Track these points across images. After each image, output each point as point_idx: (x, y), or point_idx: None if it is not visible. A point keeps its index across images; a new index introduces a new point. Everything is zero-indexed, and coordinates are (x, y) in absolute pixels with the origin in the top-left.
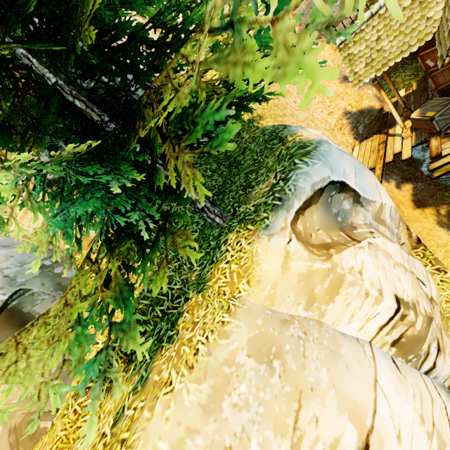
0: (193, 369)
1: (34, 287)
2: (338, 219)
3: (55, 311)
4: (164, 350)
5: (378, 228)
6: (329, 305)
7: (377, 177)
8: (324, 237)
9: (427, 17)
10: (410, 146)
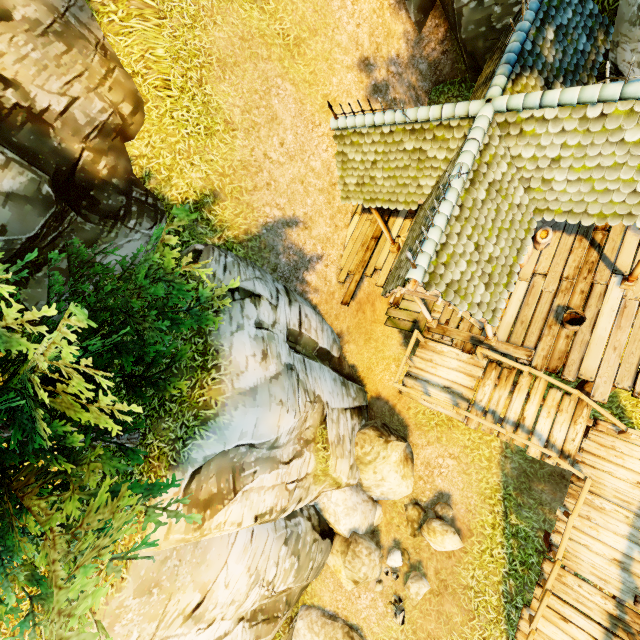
0: (95, 614)
1: None
2: (234, 459)
3: None
4: None
5: (271, 452)
6: (203, 537)
7: (348, 294)
8: (213, 487)
9: (419, 182)
10: (389, 270)
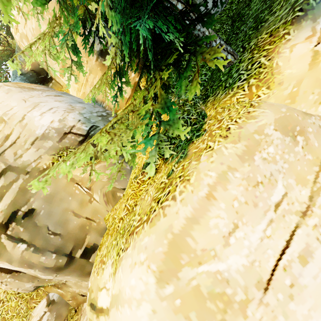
0: (227, 137)
1: (100, 125)
2: None
3: (123, 113)
4: (196, 141)
5: None
6: None
7: None
8: None
9: None
10: None
